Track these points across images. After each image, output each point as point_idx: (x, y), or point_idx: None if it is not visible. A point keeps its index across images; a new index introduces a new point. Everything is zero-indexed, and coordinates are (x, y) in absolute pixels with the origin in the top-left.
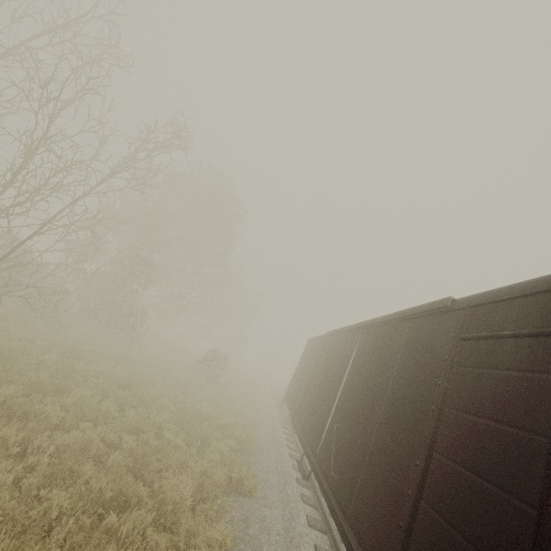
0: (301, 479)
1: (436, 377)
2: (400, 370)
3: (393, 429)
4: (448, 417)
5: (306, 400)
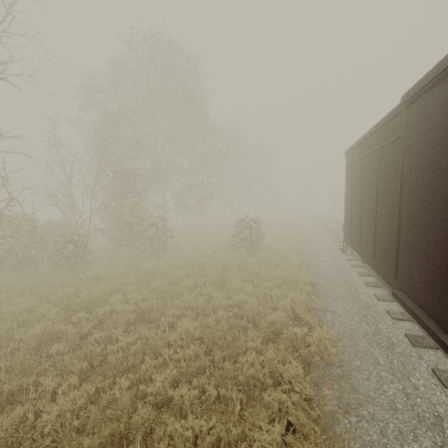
0: None
1: None
2: None
3: None
4: None
5: (411, 253)
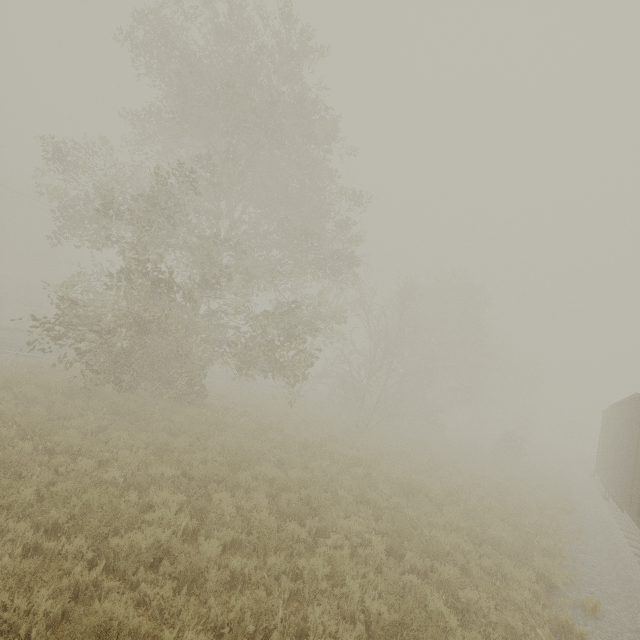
0: (618, 517)
1: (638, 430)
2: (633, 429)
3: (631, 457)
4: (639, 445)
5: (606, 462)
